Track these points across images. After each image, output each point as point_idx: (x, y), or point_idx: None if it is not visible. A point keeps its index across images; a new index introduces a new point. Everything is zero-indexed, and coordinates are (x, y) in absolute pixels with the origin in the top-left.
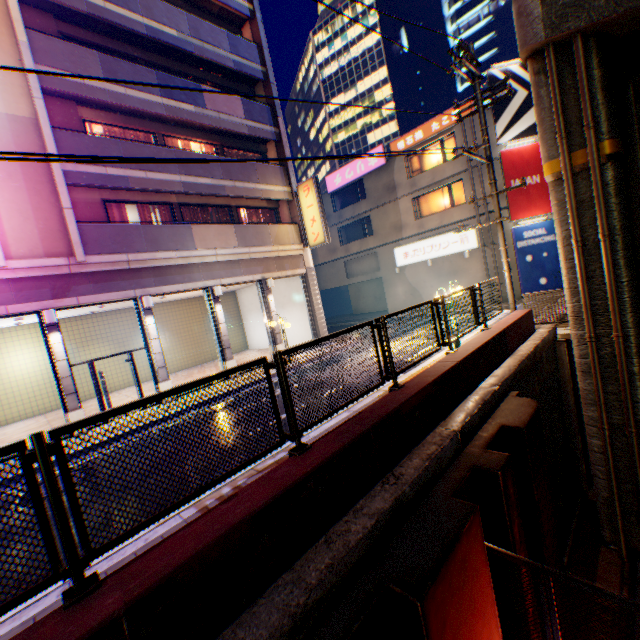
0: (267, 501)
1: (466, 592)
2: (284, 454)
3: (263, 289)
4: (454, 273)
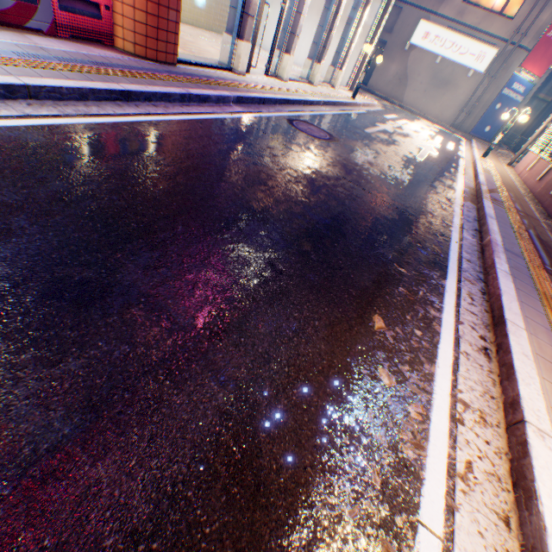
0: None
1: None
2: (486, 187)
3: None
4: (446, 84)
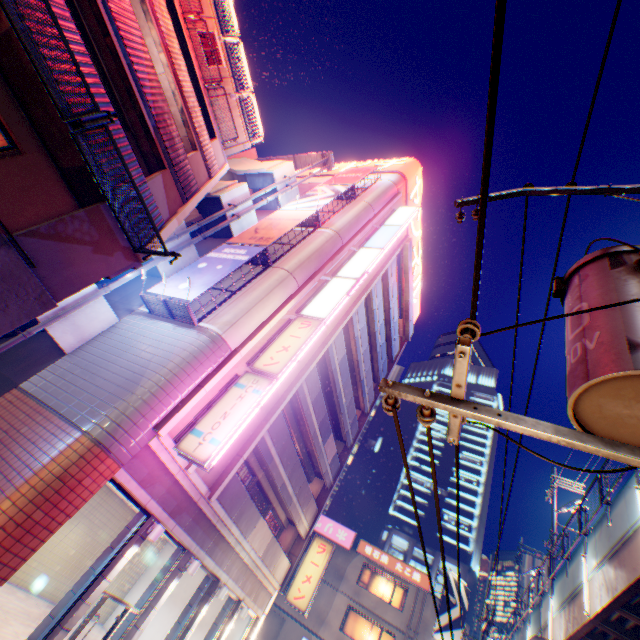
0: None
1: None
2: None
3: (232, 609)
4: None
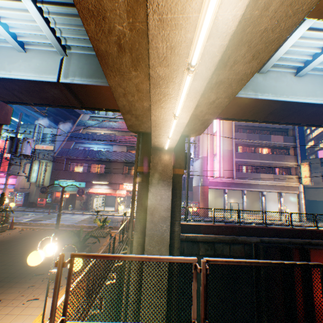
0: (286, 228)
1: (320, 258)
2: None
3: (278, 195)
4: None
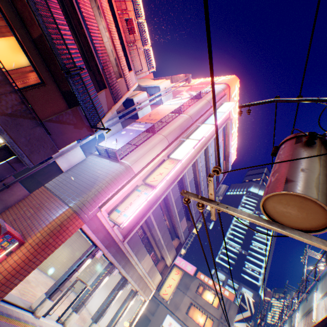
0: None
1: None
2: None
3: (133, 294)
4: None
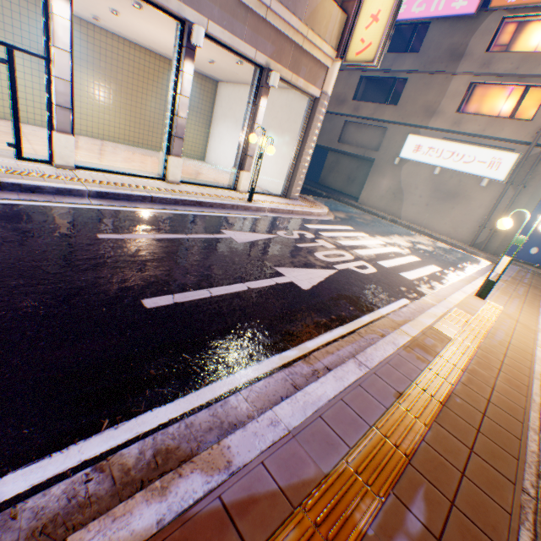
0: None
1: None
2: (199, 492)
3: (259, 84)
4: (454, 195)
